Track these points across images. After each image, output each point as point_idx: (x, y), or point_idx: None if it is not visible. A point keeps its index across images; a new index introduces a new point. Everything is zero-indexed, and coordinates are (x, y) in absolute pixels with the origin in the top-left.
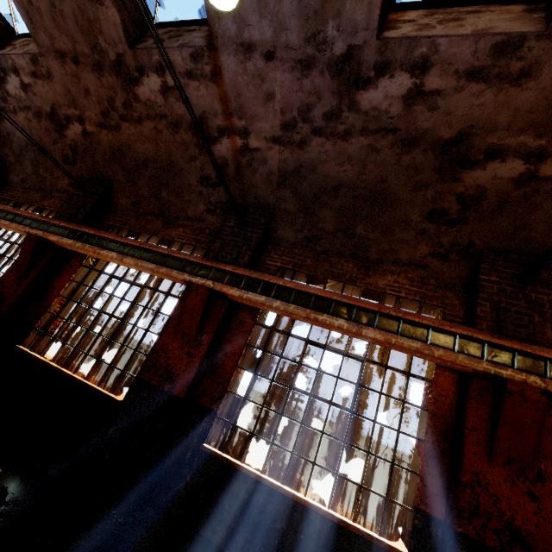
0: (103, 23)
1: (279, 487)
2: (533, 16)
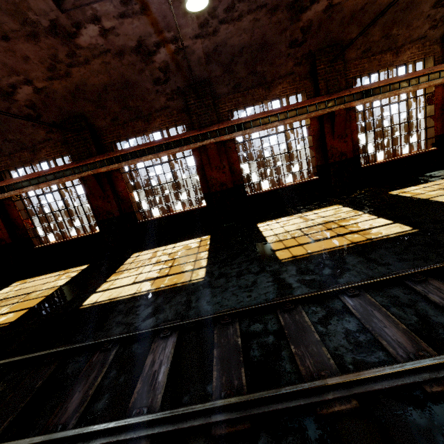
0: (31, 1)
1: (278, 188)
2: None
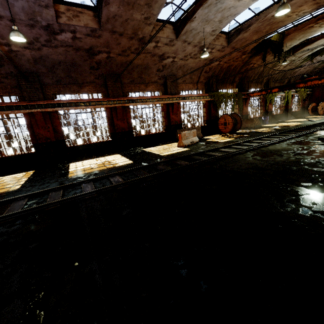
0: None
1: (88, 143)
2: (96, 20)
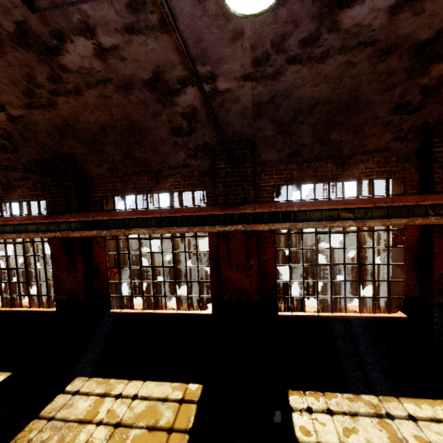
0: None
1: (332, 316)
2: None
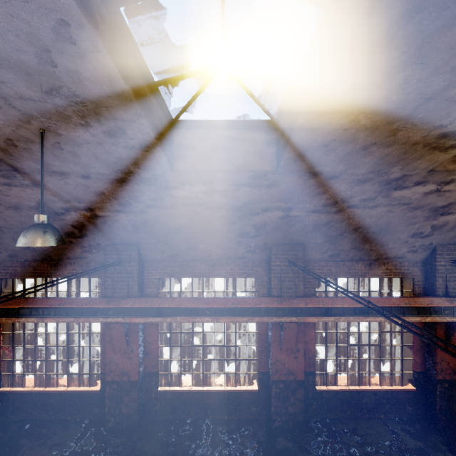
0: None
1: (202, 390)
2: (270, 151)
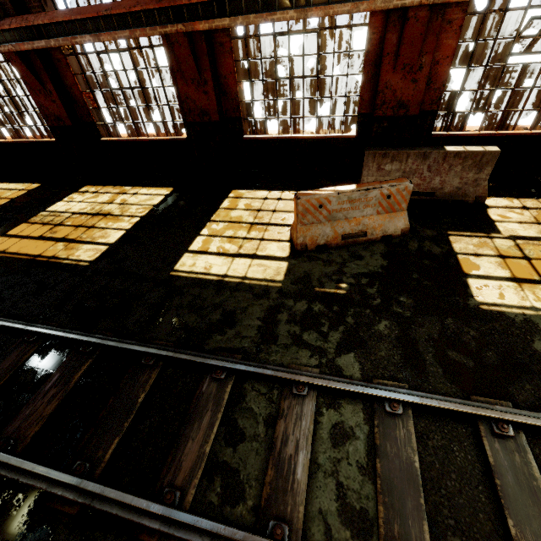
0: None
1: (136, 140)
2: None
